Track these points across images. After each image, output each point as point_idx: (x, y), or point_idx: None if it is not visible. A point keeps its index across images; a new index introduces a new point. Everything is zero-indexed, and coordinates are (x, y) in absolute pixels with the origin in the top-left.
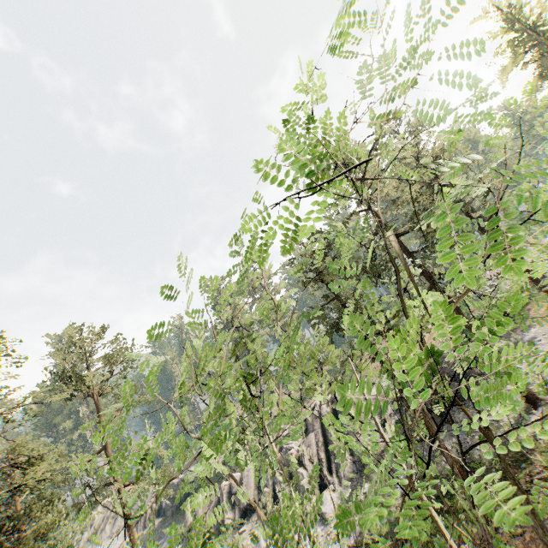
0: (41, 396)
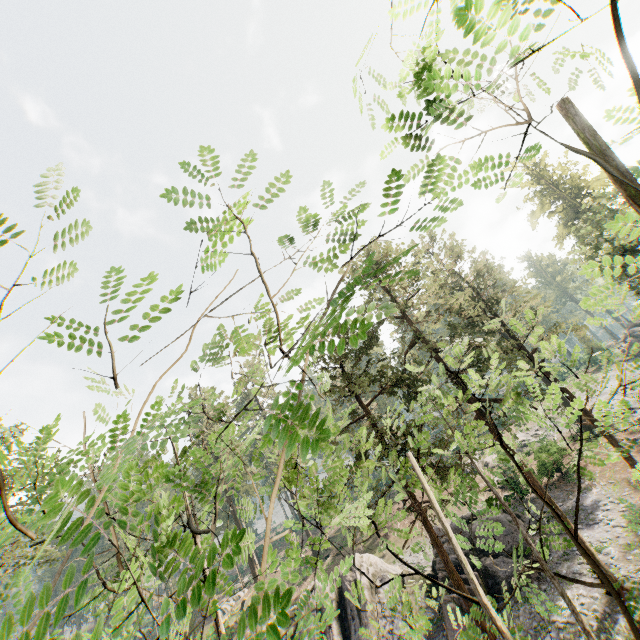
0: None
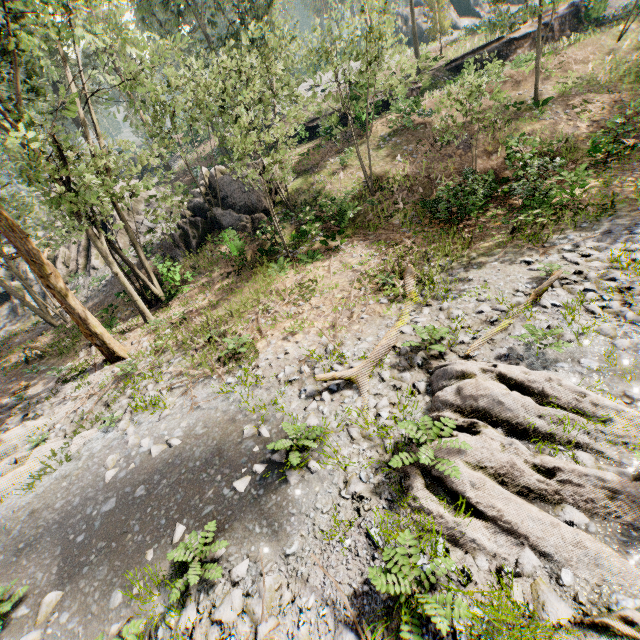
0: None
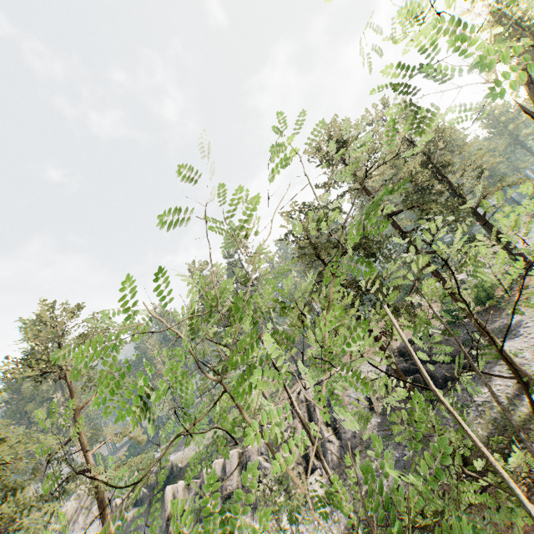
0: (6, 370)
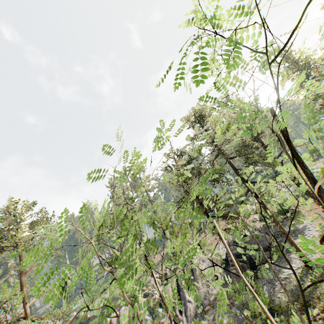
0: None
